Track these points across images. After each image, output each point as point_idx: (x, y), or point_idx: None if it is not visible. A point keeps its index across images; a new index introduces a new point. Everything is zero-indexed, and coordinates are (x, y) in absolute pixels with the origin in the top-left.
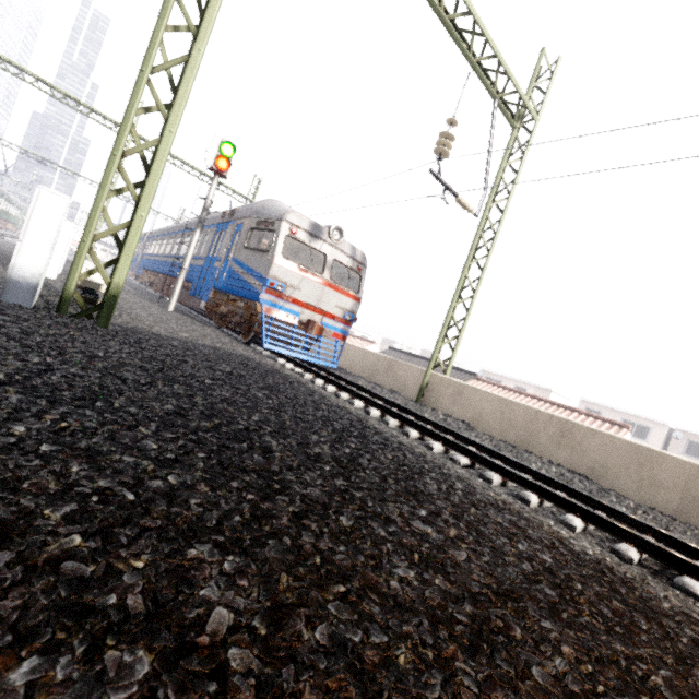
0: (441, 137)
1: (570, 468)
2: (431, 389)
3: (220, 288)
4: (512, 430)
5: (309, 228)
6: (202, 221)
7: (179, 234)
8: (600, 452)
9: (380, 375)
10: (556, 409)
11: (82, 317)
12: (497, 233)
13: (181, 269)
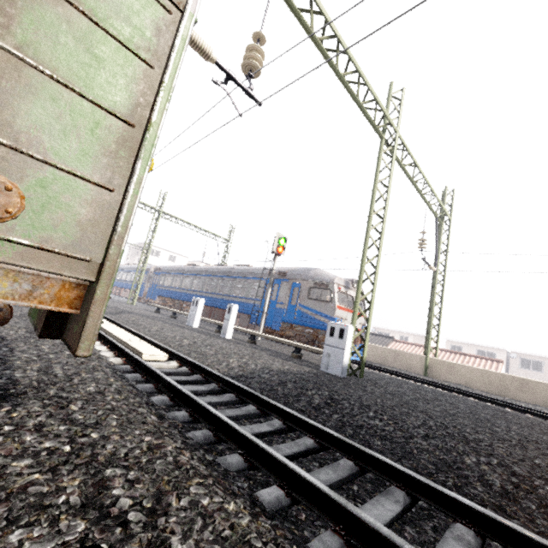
0: (420, 240)
1: (532, 402)
2: (432, 367)
3: (292, 322)
4: (492, 386)
5: (344, 284)
6: (271, 283)
7: (211, 277)
8: (545, 393)
9: (390, 360)
10: (454, 355)
11: (352, 375)
12: (444, 277)
13: (263, 313)
